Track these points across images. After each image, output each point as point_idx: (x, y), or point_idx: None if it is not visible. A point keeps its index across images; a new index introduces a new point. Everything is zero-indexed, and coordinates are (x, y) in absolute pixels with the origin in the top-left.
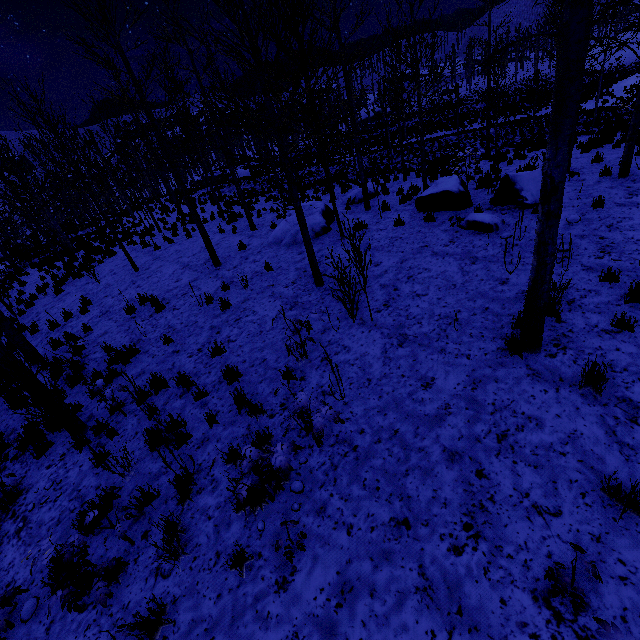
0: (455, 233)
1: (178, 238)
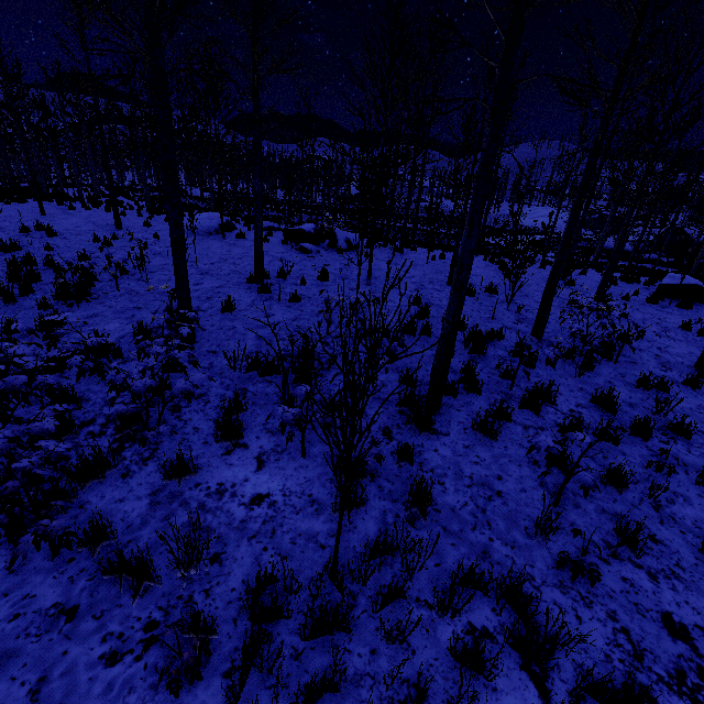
0: (290, 250)
1: (97, 209)
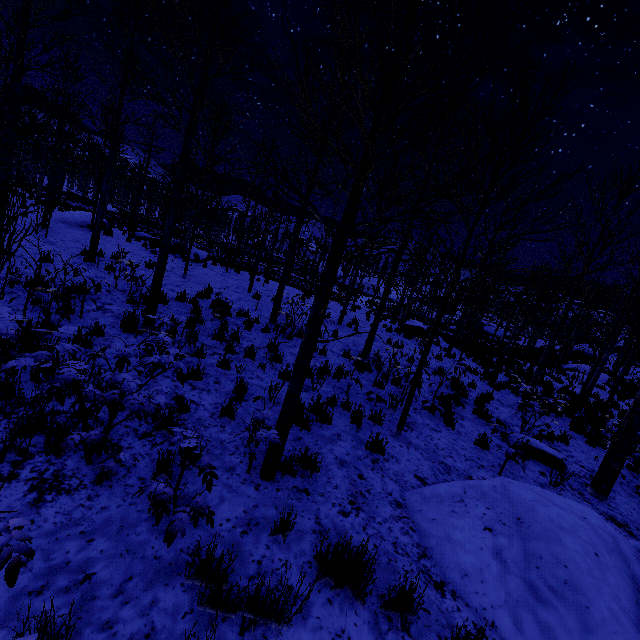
0: (143, 250)
1: None
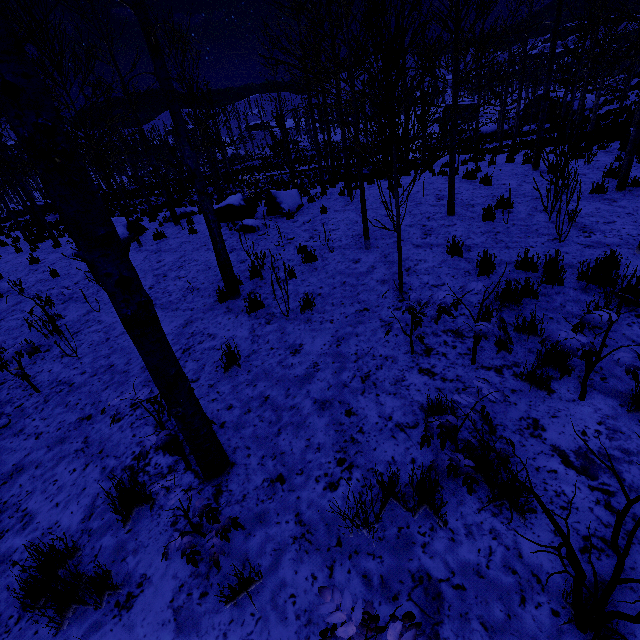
0: (231, 235)
1: None
